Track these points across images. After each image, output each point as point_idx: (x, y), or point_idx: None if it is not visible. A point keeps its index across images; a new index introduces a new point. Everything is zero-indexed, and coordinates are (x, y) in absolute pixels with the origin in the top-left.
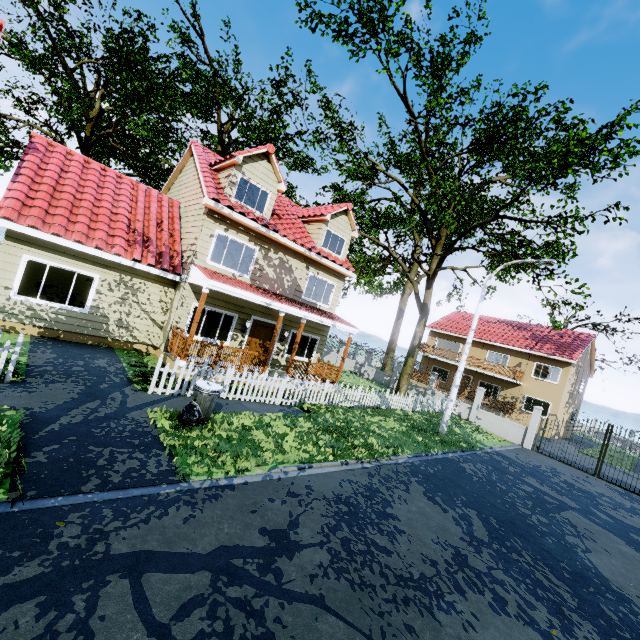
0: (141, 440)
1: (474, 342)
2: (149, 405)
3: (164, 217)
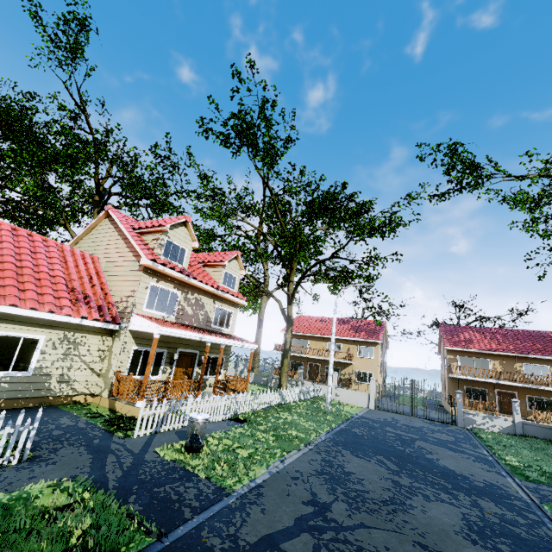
0: (178, 474)
1: (317, 337)
2: (148, 447)
3: (92, 273)
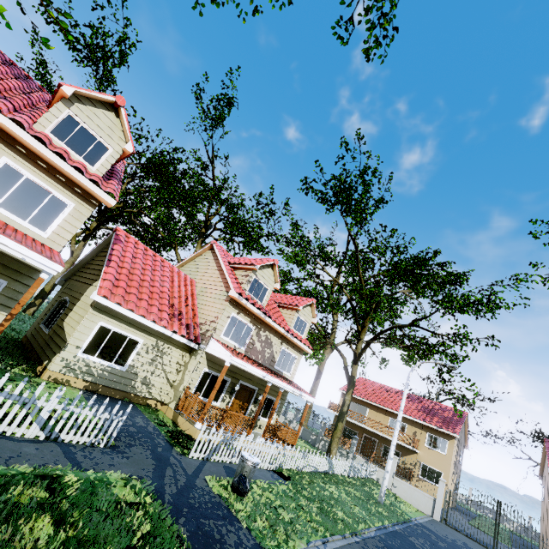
0: (222, 512)
1: (378, 408)
2: (199, 472)
3: (188, 294)
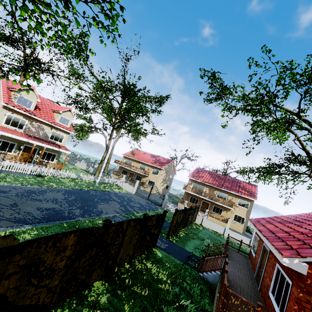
0: None
1: (137, 161)
2: None
3: None
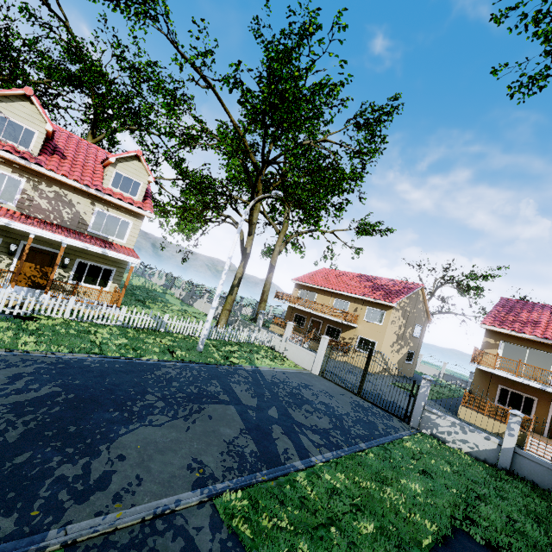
0: None
1: (325, 291)
2: None
3: None
